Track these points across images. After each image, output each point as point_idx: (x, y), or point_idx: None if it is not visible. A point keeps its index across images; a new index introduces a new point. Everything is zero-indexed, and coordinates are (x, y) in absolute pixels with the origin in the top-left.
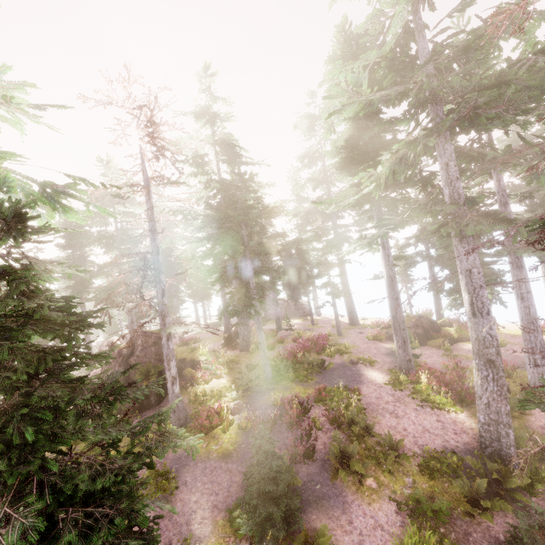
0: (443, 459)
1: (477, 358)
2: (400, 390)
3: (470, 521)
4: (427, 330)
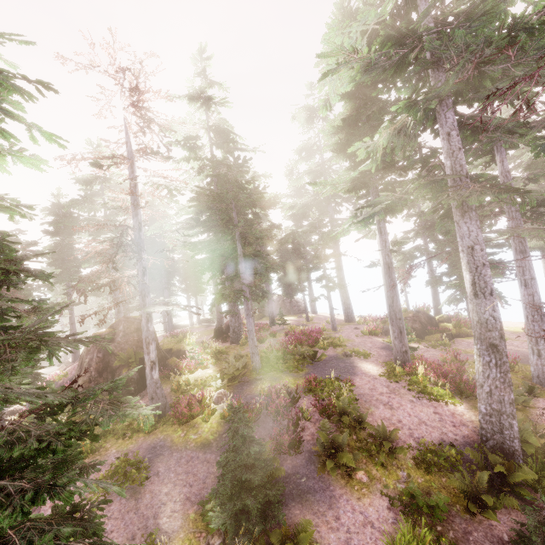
0: (440, 452)
1: (478, 342)
2: (395, 382)
3: (470, 519)
4: (425, 325)
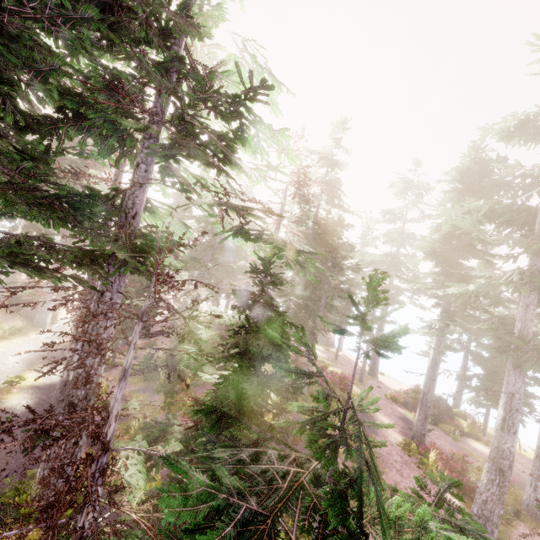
0: None
1: (491, 462)
2: (409, 455)
3: None
4: (442, 413)
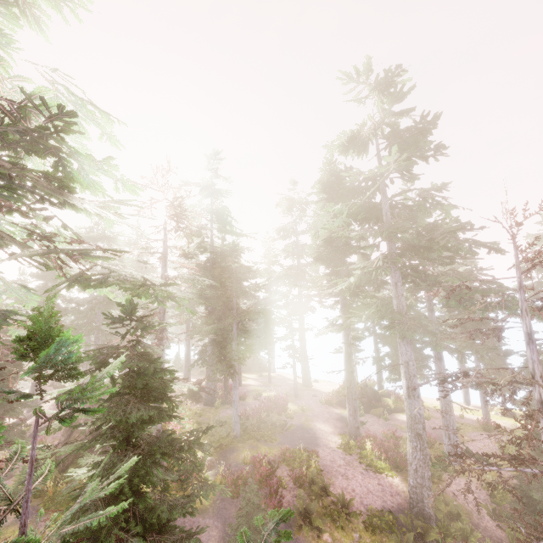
0: (382, 517)
1: (410, 431)
2: (350, 454)
3: None
4: (371, 399)
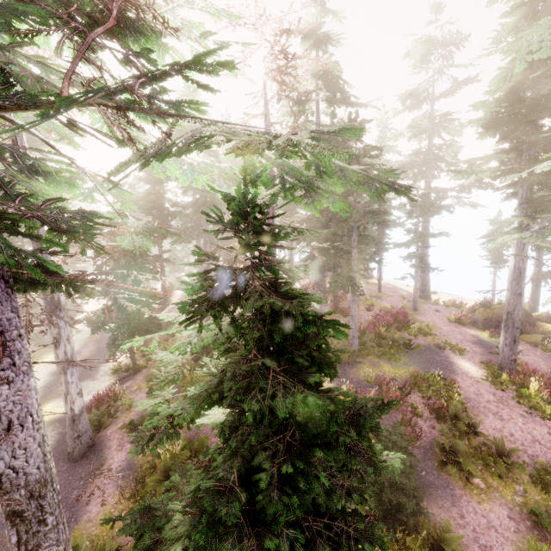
0: None
1: None
2: (502, 390)
3: None
4: (521, 323)
